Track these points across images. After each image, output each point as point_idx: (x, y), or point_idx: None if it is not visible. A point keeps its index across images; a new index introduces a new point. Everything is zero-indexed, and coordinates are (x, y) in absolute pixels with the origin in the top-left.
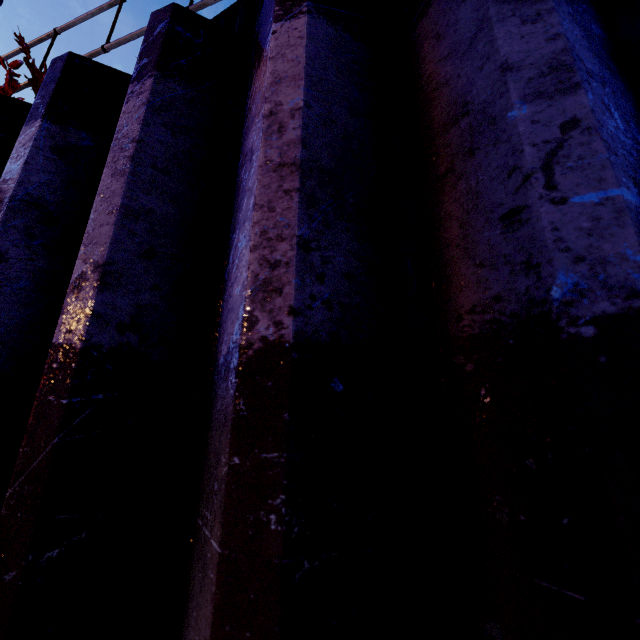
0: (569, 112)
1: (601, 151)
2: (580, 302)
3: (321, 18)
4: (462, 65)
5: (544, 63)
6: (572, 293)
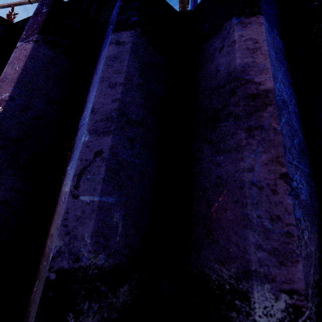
0: (101, 146)
1: (102, 173)
2: (57, 258)
3: (45, 45)
4: (92, 95)
5: (105, 113)
6: (57, 252)
